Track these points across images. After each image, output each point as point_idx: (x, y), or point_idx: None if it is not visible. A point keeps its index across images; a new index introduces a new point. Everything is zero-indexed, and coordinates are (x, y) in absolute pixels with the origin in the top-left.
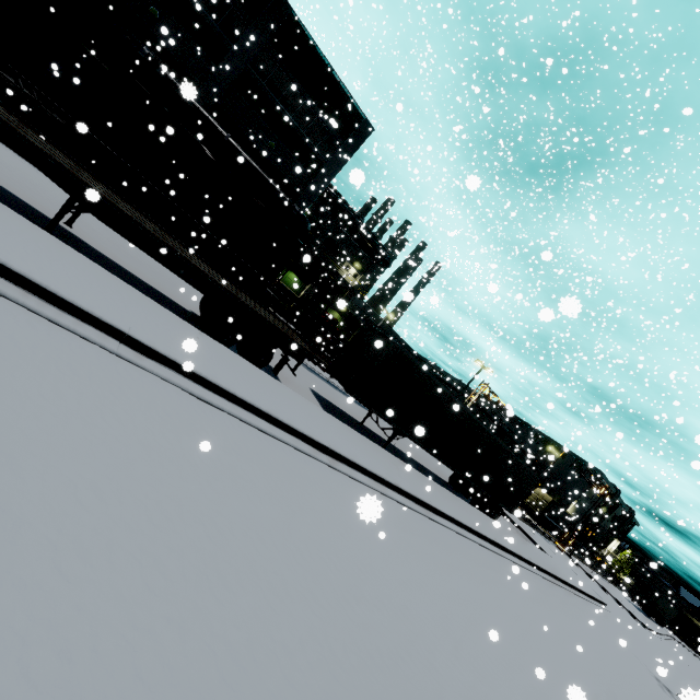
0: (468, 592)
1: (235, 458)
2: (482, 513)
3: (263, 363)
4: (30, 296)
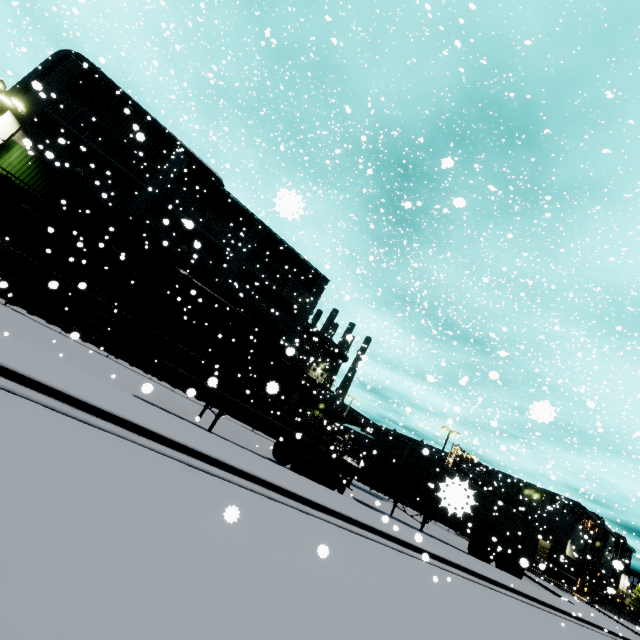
0: (552, 639)
1: (401, 569)
2: (511, 575)
3: (334, 487)
4: (278, 495)
